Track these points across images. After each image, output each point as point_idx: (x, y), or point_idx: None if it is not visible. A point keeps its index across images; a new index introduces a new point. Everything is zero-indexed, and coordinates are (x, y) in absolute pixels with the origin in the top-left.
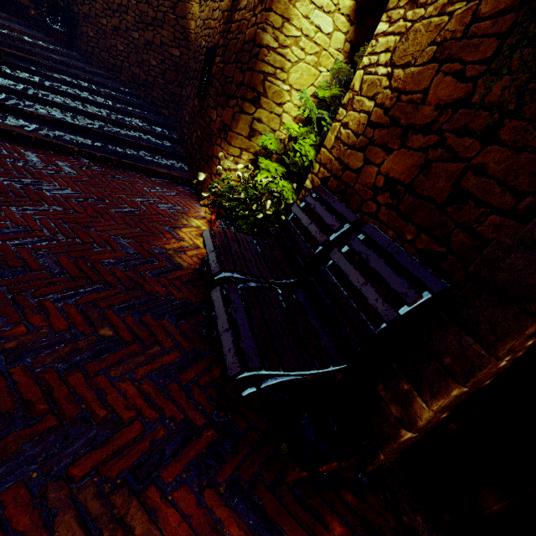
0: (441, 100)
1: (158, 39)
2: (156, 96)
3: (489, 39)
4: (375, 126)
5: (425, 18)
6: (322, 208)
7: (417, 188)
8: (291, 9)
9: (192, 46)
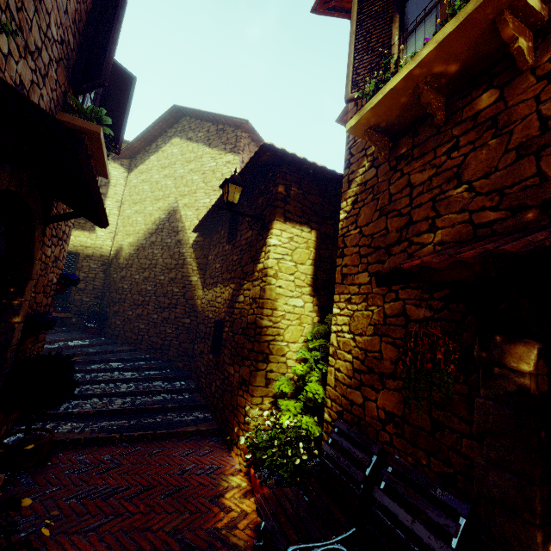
0: (392, 358)
1: (173, 315)
2: (171, 354)
3: (398, 327)
4: (359, 371)
5: (359, 310)
6: (348, 443)
7: (409, 419)
8: (275, 304)
9: (200, 315)
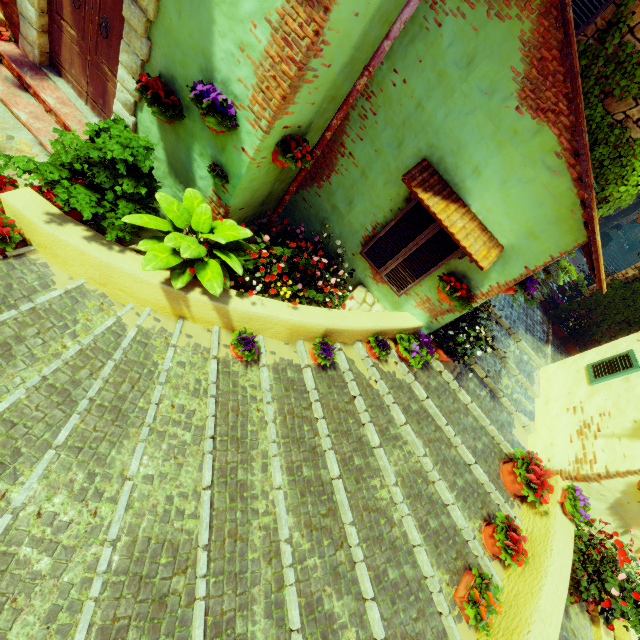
0: None
1: None
2: None
3: None
4: None
5: None
6: None
7: None
8: None
9: None
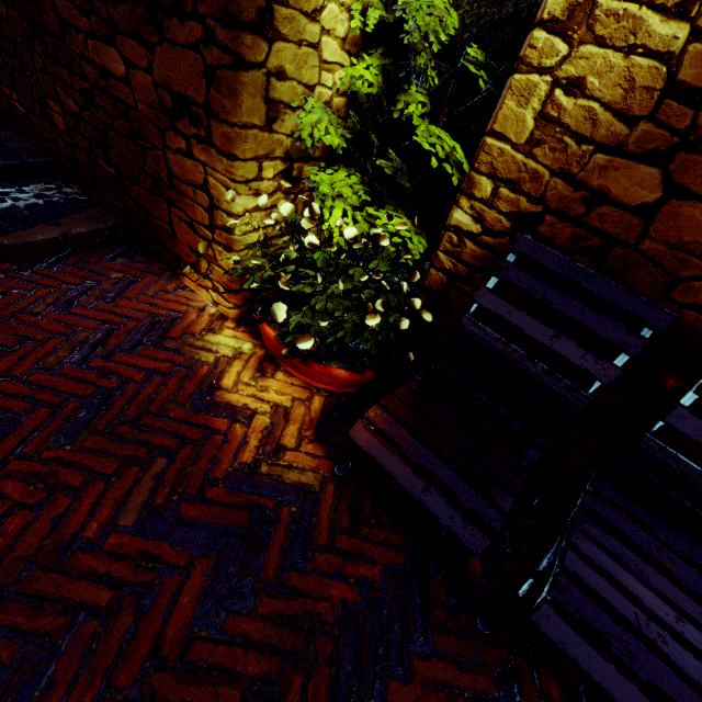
0: None
1: None
2: None
3: None
4: (701, 98)
5: None
6: (568, 299)
7: None
8: None
9: None
